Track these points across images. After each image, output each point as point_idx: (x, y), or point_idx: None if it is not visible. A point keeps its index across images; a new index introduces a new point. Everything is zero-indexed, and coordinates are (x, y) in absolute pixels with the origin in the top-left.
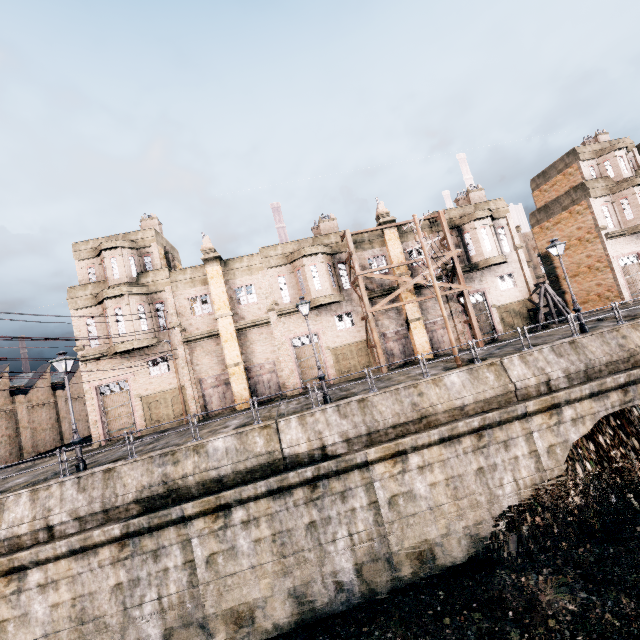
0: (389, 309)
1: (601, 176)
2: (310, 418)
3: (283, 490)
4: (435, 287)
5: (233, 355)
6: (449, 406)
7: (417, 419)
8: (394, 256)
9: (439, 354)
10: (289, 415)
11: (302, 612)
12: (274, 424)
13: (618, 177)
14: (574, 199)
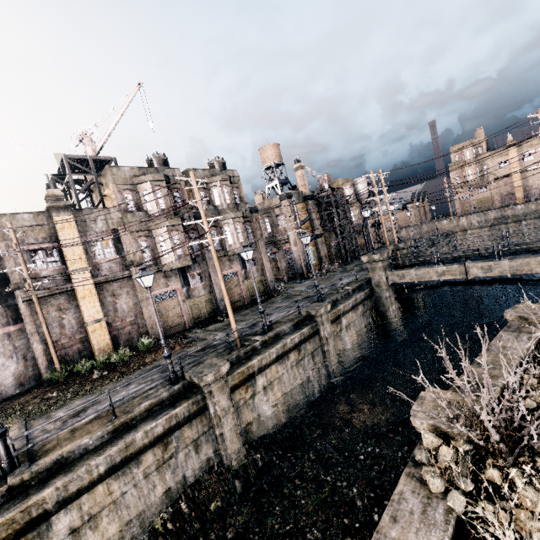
0: None
1: None
2: None
3: (539, 218)
4: None
5: (517, 183)
6: None
7: None
8: None
9: None
10: None
11: None
12: (538, 202)
13: None
14: None
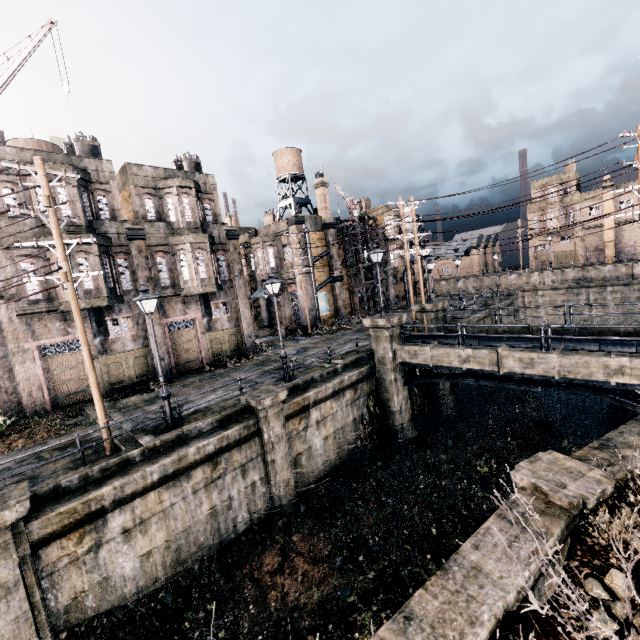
0: None
1: None
2: None
3: (629, 285)
4: None
5: (609, 237)
6: None
7: None
8: None
9: None
10: (639, 262)
11: (626, 321)
12: (631, 264)
13: None
14: None
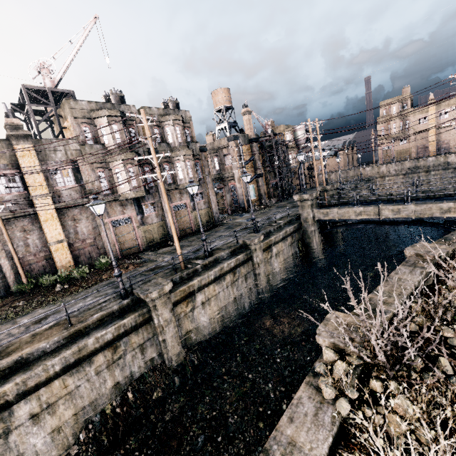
0: None
1: None
2: None
3: (445, 169)
4: None
5: (432, 138)
6: None
7: None
8: None
9: None
10: (452, 154)
11: None
12: (447, 156)
13: None
14: None
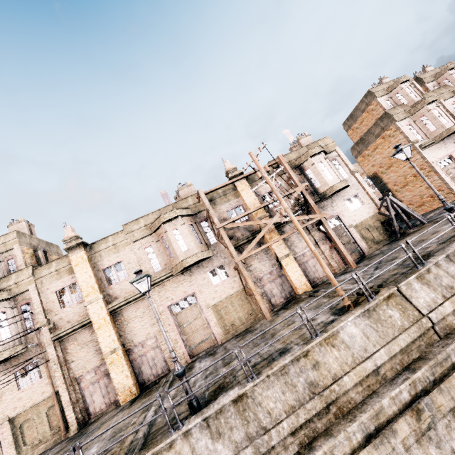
0: (258, 252)
1: (397, 105)
2: (167, 453)
3: None
4: (293, 220)
5: (109, 341)
6: (359, 374)
7: (322, 408)
8: (250, 203)
9: (317, 284)
10: None
11: None
12: None
13: (411, 102)
14: (383, 127)
